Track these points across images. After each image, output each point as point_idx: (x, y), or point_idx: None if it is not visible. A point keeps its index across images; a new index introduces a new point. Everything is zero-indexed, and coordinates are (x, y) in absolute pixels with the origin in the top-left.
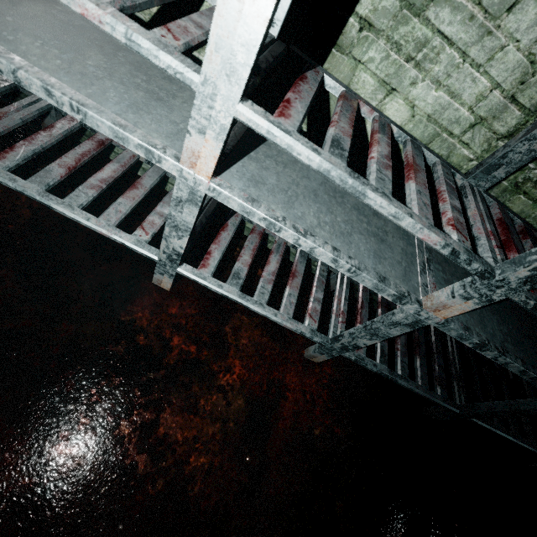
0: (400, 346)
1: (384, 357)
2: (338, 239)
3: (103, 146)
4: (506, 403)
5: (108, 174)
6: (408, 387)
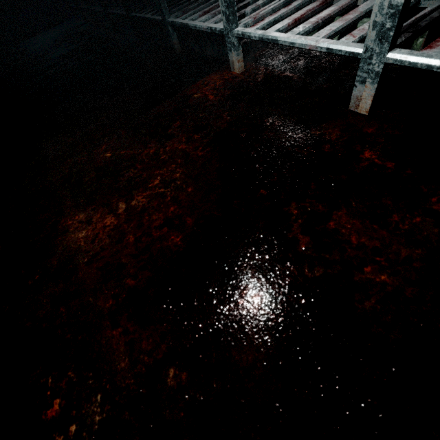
0: None
1: None
2: None
3: (325, 3)
4: None
5: (325, 14)
6: None
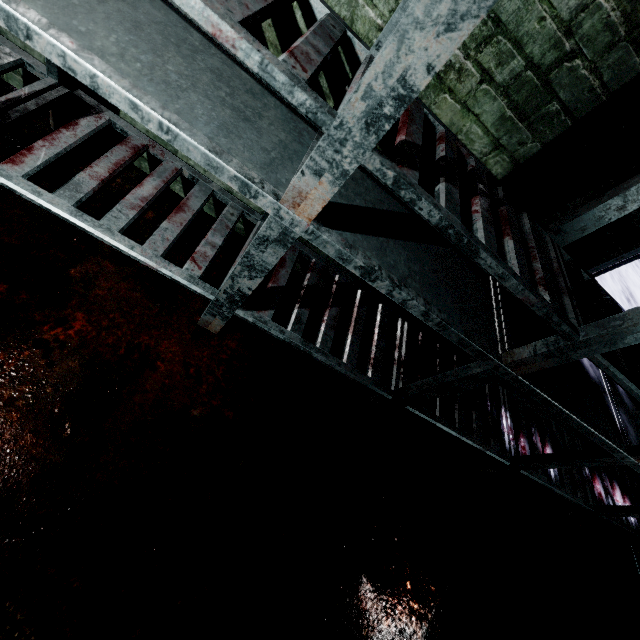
0: (327, 318)
1: (300, 326)
2: (153, 84)
3: None
4: (434, 378)
5: None
6: (326, 363)
